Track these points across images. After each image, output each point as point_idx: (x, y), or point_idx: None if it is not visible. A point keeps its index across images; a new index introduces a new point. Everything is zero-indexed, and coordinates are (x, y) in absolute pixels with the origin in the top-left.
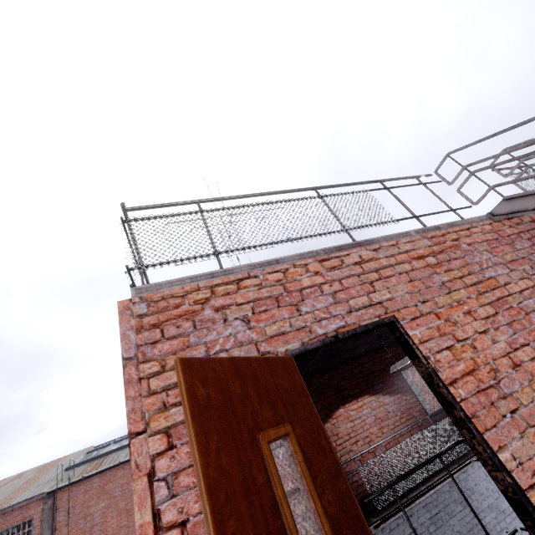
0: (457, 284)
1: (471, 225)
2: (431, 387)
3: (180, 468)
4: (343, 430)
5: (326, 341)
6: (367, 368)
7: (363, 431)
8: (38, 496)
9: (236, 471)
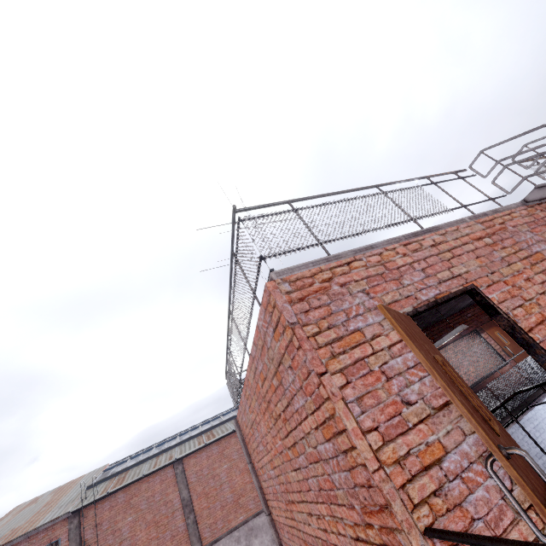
0: (513, 258)
1: (510, 211)
2: (513, 336)
3: (361, 394)
4: None
5: (430, 305)
6: None
7: None
8: (63, 517)
9: (440, 372)
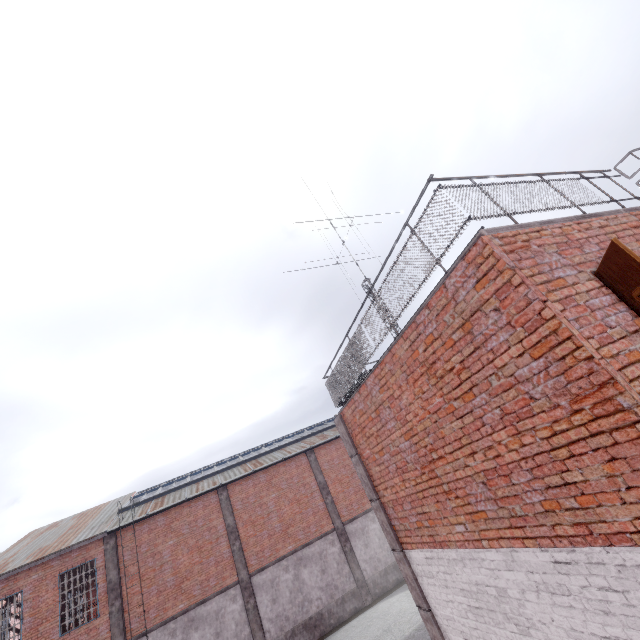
0: None
1: None
2: None
3: (576, 317)
4: None
5: None
6: None
7: None
8: (98, 536)
9: None
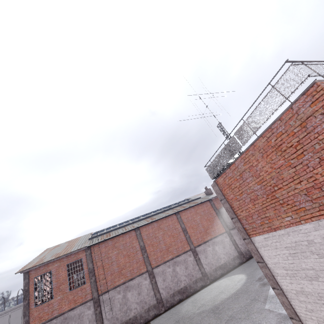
0: None
1: None
2: None
3: None
4: None
5: None
6: None
7: None
8: (83, 248)
9: None
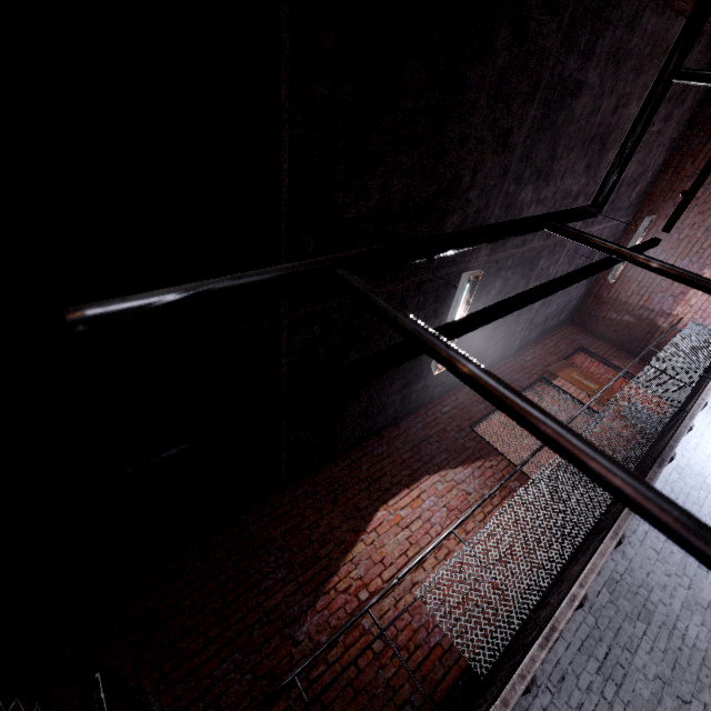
0: None
1: None
2: None
3: None
4: (393, 549)
5: None
6: (415, 434)
7: (430, 540)
8: None
9: None
